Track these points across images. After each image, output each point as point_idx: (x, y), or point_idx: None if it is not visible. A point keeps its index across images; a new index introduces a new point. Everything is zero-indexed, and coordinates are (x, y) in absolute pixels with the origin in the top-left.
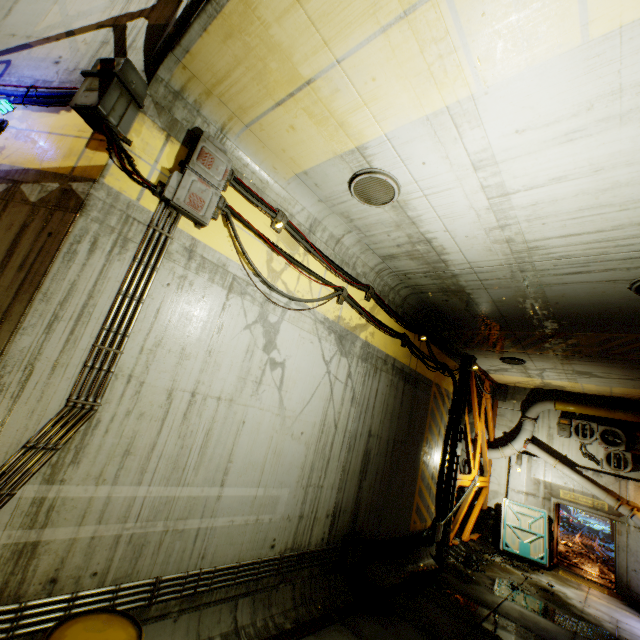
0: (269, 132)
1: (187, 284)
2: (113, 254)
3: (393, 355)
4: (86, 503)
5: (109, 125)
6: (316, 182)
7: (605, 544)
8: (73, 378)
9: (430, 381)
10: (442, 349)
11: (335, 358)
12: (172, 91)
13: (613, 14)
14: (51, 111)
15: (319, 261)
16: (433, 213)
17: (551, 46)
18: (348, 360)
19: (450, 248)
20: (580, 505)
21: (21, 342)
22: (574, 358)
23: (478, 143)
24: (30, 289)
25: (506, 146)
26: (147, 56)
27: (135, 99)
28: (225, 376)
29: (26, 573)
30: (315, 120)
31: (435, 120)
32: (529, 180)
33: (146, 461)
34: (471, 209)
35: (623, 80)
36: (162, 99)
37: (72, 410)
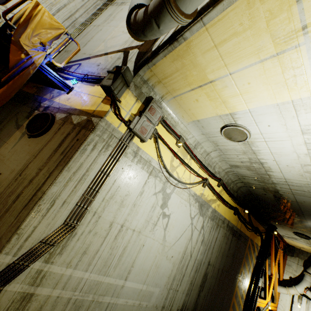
0: (184, 101)
1: (131, 169)
2: (101, 151)
3: (228, 218)
4: (59, 276)
5: (113, 94)
6: (203, 125)
7: None
8: (70, 209)
9: (247, 237)
10: (256, 219)
11: (196, 216)
12: (143, 80)
13: None
14: (91, 85)
15: (196, 163)
16: (268, 150)
17: None
18: (203, 218)
19: (274, 169)
20: None
21: (53, 189)
22: None
23: (308, 120)
24: (63, 164)
25: None
26: (135, 64)
27: (127, 83)
28: (139, 218)
29: (23, 310)
30: (210, 98)
31: (282, 106)
32: None
33: (92, 258)
34: (294, 152)
35: None
36: (138, 83)
37: (65, 226)
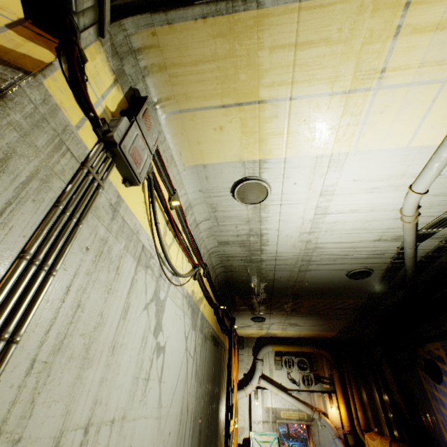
0: (197, 124)
1: (106, 250)
2: (27, 188)
3: (211, 323)
4: None
5: (73, 23)
6: (208, 175)
7: (288, 443)
8: None
9: (222, 342)
10: (225, 314)
11: (190, 332)
12: (129, 45)
13: (423, 139)
14: None
15: (188, 240)
16: (277, 217)
17: (395, 142)
18: (195, 333)
19: (272, 241)
20: (292, 420)
21: None
22: (294, 315)
23: (332, 180)
24: None
25: (344, 186)
26: None
27: (102, 23)
28: (122, 381)
29: None
30: (244, 130)
31: (320, 159)
32: (341, 208)
33: None
34: (301, 218)
35: (407, 170)
36: (118, 44)
37: None
